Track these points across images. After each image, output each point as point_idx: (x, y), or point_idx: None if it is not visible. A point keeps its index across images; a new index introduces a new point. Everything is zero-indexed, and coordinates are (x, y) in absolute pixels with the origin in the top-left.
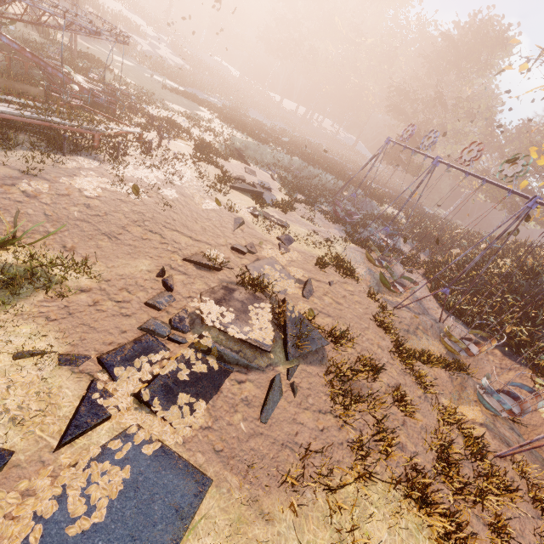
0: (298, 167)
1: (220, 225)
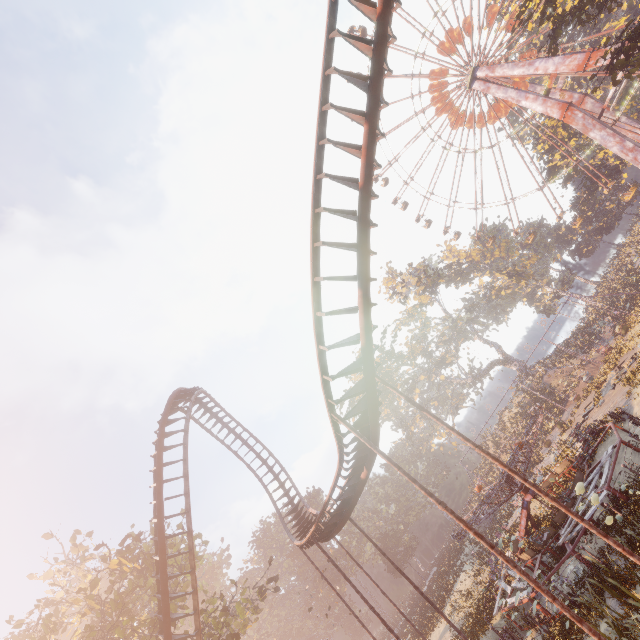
0: None
1: None
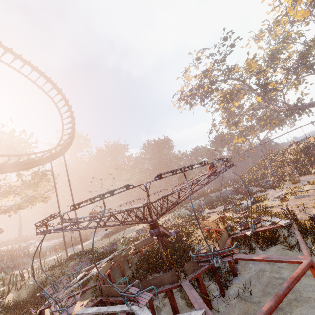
0: (189, 207)
1: (314, 198)
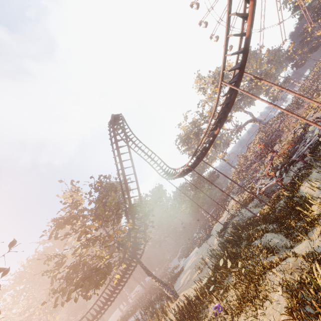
0: None
1: None
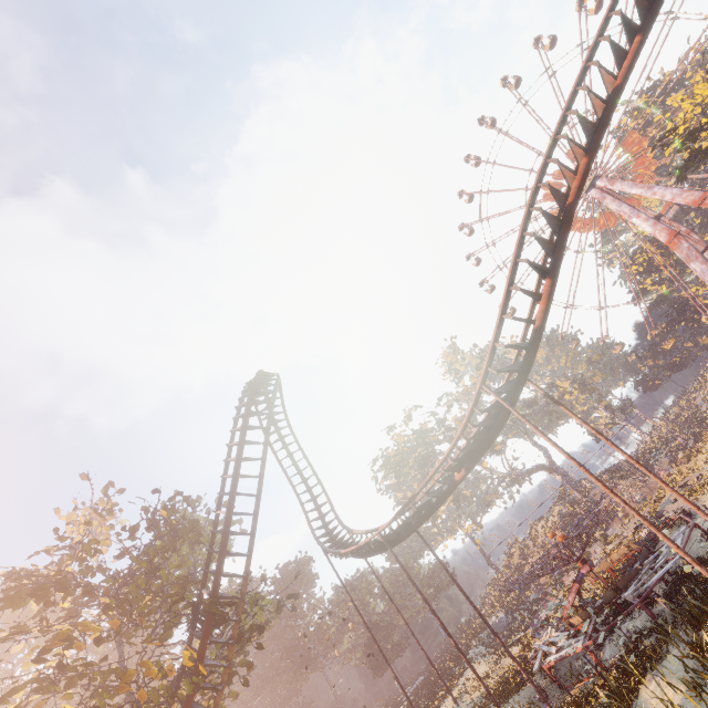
0: None
1: None
